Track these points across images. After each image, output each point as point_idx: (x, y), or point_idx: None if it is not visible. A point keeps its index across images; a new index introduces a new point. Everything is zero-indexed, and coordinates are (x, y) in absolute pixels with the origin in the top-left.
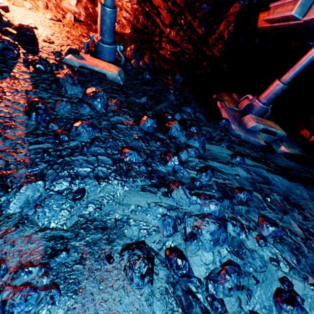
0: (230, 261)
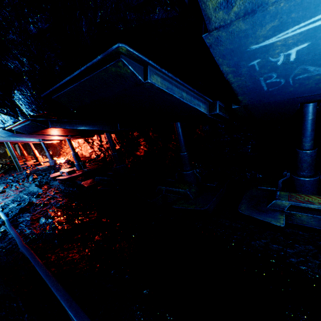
0: None
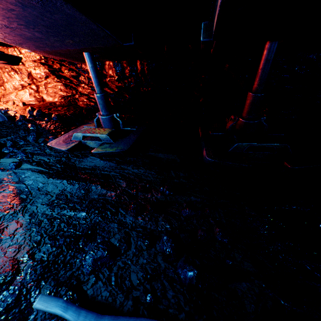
0: None
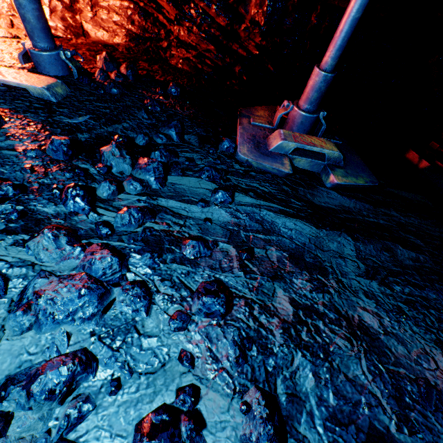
0: (80, 350)
